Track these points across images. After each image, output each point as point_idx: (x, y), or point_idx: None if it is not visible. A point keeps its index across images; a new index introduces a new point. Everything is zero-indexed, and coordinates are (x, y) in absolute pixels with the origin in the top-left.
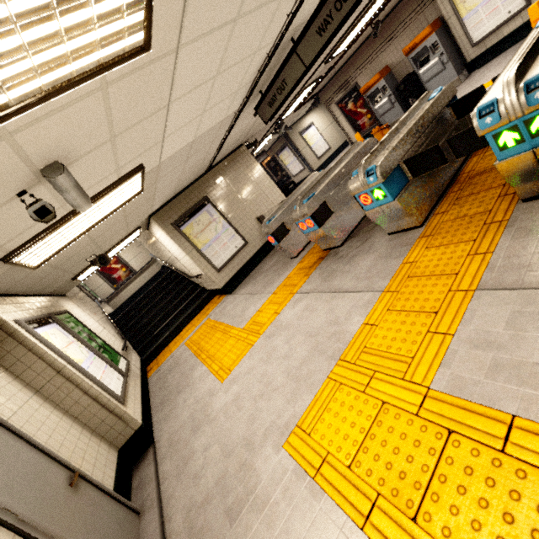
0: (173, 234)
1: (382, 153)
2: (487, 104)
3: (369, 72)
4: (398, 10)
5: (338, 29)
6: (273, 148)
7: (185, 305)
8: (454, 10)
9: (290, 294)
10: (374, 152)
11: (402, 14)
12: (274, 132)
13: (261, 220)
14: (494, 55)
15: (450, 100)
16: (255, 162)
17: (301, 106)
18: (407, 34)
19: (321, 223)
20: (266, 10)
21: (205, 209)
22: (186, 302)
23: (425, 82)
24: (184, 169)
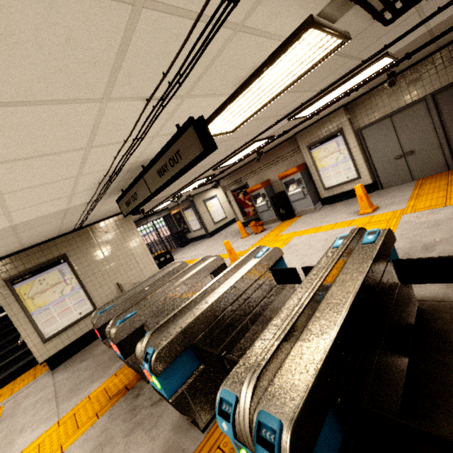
0: (2, 291)
1: (177, 325)
2: (227, 399)
3: (256, 179)
4: (279, 148)
5: (176, 177)
6: (180, 205)
7: (4, 364)
8: (313, 163)
9: (60, 448)
10: (171, 319)
11: (281, 152)
12: (172, 200)
13: (123, 286)
14: (339, 200)
15: (276, 261)
16: (135, 229)
17: (200, 187)
18: (283, 165)
19: (128, 353)
20: (62, 156)
21: (57, 267)
22: (7, 361)
23: (292, 201)
24: (23, 237)
